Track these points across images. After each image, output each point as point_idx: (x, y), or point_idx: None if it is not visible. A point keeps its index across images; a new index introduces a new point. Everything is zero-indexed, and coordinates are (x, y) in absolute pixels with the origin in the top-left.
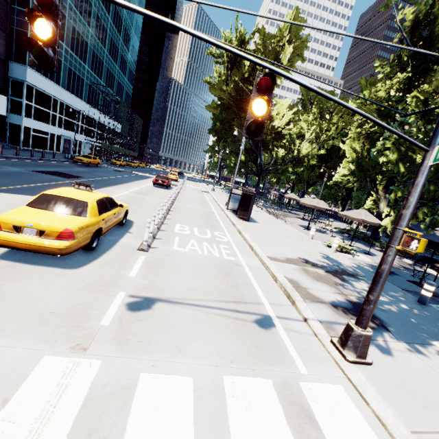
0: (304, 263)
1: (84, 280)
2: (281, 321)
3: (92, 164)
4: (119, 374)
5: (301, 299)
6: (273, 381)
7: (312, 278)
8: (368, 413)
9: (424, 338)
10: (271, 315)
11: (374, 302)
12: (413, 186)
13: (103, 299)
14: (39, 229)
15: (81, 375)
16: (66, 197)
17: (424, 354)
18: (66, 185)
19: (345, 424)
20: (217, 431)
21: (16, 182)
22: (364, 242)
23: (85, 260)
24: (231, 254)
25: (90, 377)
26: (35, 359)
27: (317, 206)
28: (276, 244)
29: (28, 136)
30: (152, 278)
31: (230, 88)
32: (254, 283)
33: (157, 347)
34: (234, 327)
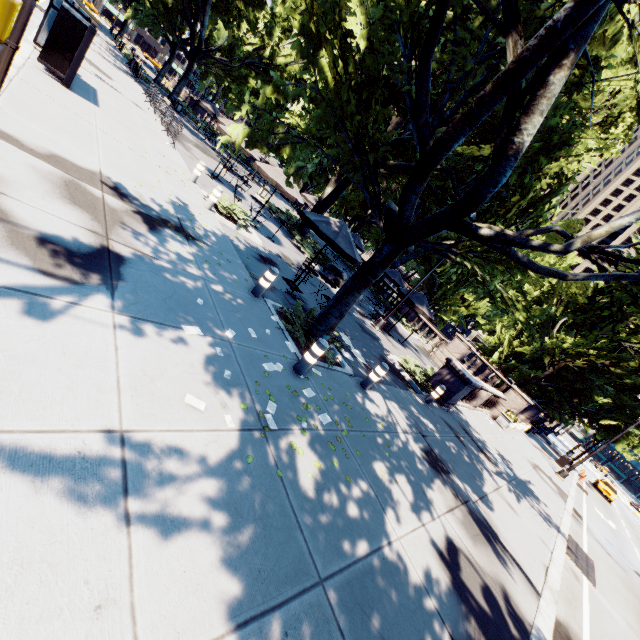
0: (98, 181)
1: None
2: None
3: None
4: None
5: None
6: None
7: (63, 196)
8: None
9: (179, 320)
10: None
11: None
12: None
13: None
14: None
15: None
16: None
17: (137, 333)
18: None
19: None
20: None
21: None
22: (287, 231)
23: None
24: None
25: None
26: None
27: None
28: (76, 137)
29: None
30: None
31: None
32: None
33: None
34: None
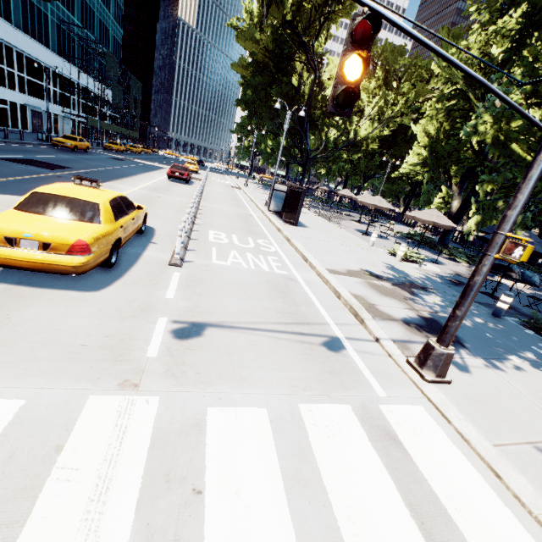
0: (368, 275)
1: (111, 305)
2: (351, 342)
3: (78, 149)
4: (183, 410)
5: (370, 317)
6: (352, 406)
7: (379, 293)
8: (450, 431)
9: (501, 353)
10: (339, 337)
11: (460, 318)
12: (526, 180)
13: (141, 327)
14: (42, 241)
15: (139, 414)
16: (69, 197)
17: (501, 369)
18: (52, 179)
19: (429, 443)
20: (302, 460)
21: None
22: (430, 249)
23: (106, 280)
24: (282, 267)
25: (150, 416)
26: (79, 400)
27: (379, 206)
28: (333, 254)
29: None
30: (195, 299)
31: (267, 37)
32: (314, 301)
33: (219, 378)
34: (301, 352)
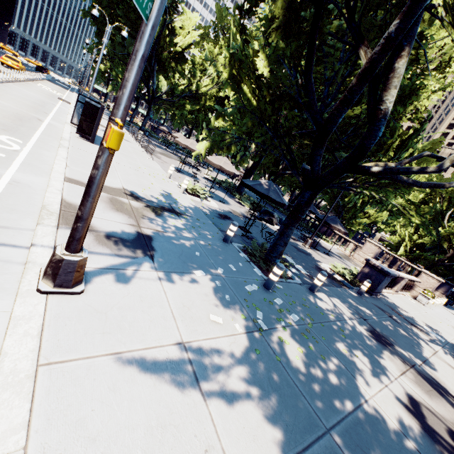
0: (124, 193)
1: None
2: None
3: None
4: None
5: (54, 224)
6: None
7: (111, 208)
8: None
9: (191, 268)
10: None
11: (82, 220)
12: (131, 54)
13: None
14: None
15: None
16: None
17: (172, 281)
18: None
19: None
20: None
21: None
22: (229, 193)
23: None
24: None
25: None
26: None
27: (190, 147)
28: None
29: None
30: None
31: None
32: None
33: None
34: None
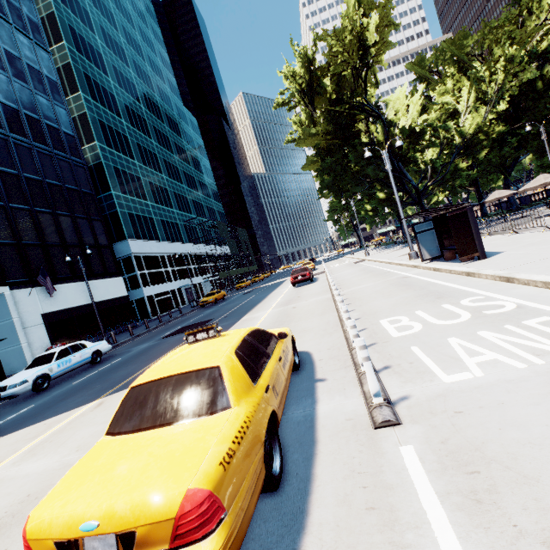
0: None
1: None
2: None
3: (218, 299)
4: None
5: None
6: None
7: None
8: None
9: None
10: None
11: None
12: None
13: None
14: (116, 532)
15: None
16: (174, 376)
17: None
18: None
19: None
20: None
21: (143, 363)
22: None
23: (279, 548)
24: None
25: None
26: None
27: None
28: None
29: (153, 304)
30: None
31: (321, 125)
32: None
33: None
34: None
